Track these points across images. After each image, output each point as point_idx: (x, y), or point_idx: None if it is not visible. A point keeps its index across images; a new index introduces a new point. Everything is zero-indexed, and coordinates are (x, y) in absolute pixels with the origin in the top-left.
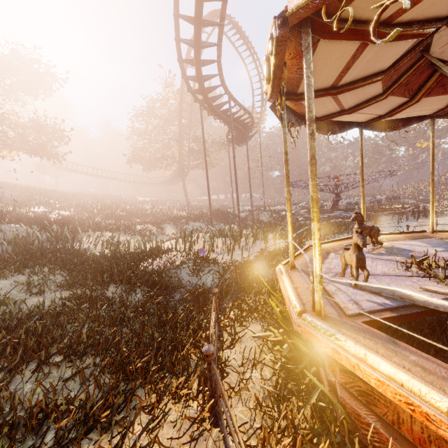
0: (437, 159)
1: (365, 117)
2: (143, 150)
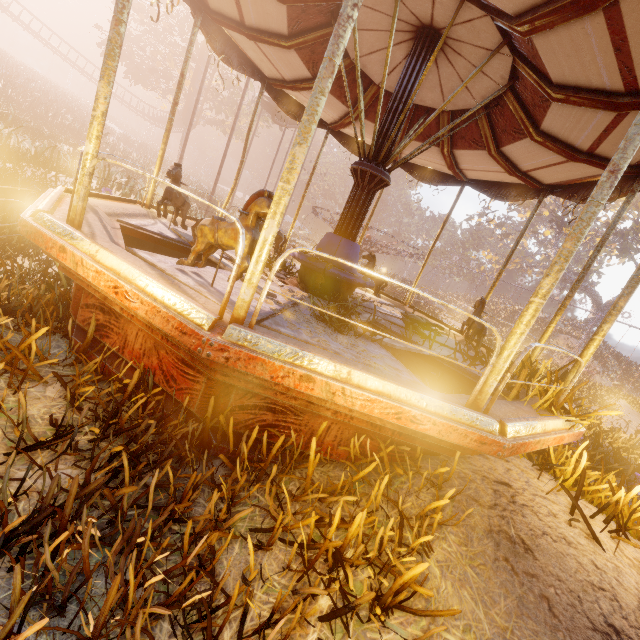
0: (483, 274)
1: (322, 113)
2: (136, 42)
